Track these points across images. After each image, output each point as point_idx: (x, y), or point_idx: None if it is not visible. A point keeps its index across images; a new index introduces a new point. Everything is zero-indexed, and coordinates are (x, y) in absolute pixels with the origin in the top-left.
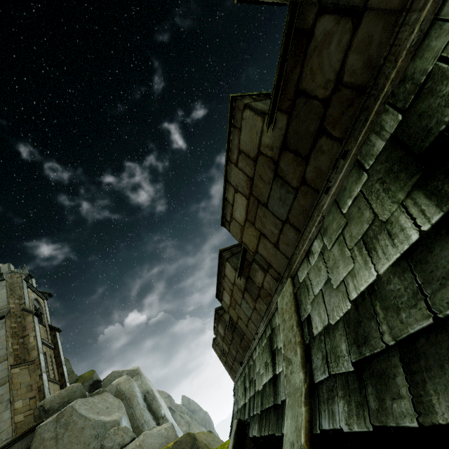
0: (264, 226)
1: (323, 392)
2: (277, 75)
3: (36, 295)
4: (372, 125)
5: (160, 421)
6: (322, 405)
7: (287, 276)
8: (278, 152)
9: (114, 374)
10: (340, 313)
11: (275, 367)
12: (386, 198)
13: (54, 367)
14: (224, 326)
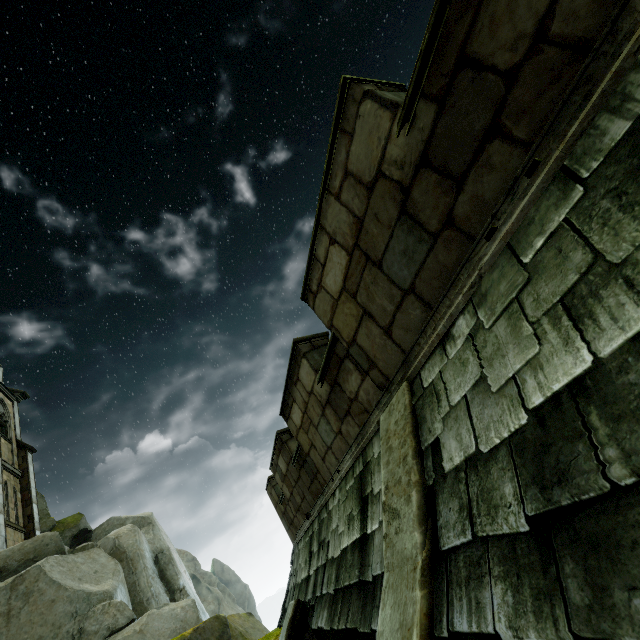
0: (371, 299)
1: (459, 567)
2: (429, 32)
3: (0, 394)
4: (602, 100)
5: (176, 596)
6: (455, 588)
7: (401, 379)
8: (411, 172)
9: (112, 521)
10: (504, 433)
11: (365, 523)
12: (626, 220)
13: (18, 505)
14: (288, 459)
